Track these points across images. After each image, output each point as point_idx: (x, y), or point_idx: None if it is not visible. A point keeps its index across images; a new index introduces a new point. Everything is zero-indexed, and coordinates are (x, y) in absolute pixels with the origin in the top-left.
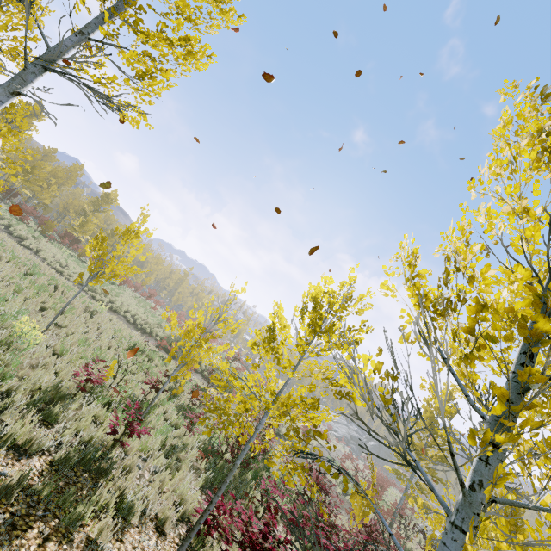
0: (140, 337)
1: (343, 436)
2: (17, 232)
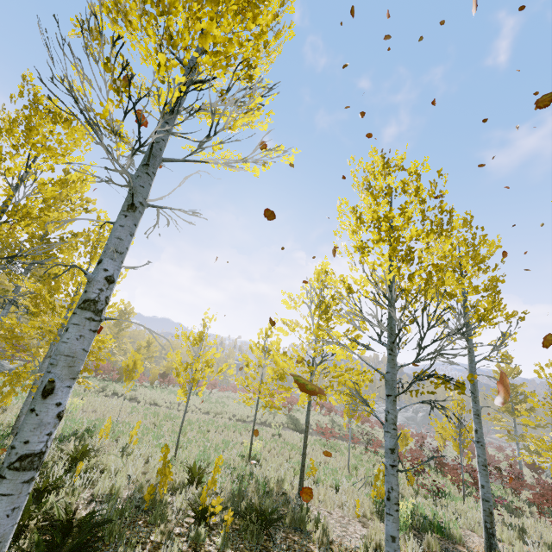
0: (297, 433)
1: (402, 421)
2: (122, 394)
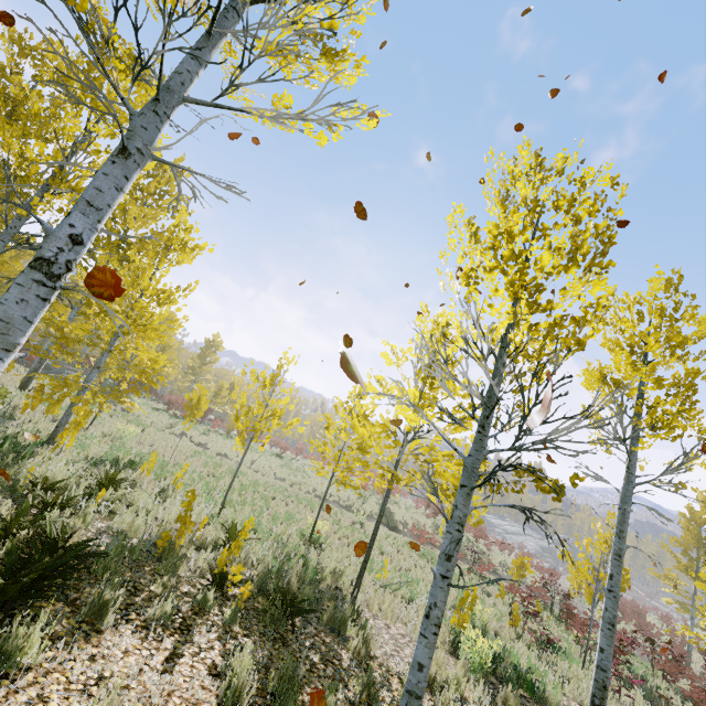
0: (385, 529)
1: (534, 550)
2: (191, 435)
